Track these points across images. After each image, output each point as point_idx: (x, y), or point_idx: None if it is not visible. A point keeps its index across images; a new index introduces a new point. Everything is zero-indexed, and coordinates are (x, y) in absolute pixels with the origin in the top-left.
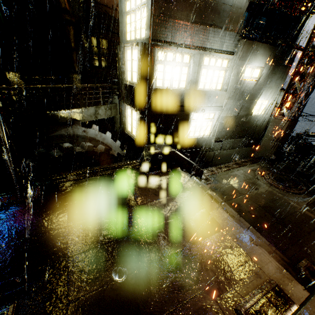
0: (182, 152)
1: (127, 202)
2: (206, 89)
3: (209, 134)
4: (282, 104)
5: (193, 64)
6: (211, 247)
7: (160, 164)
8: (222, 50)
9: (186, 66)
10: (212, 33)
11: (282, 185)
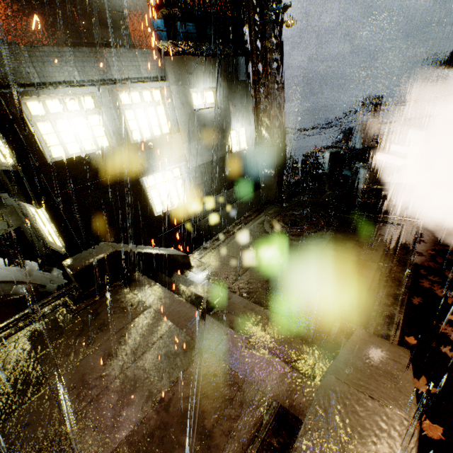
0: (157, 239)
1: (26, 390)
2: (148, 138)
3: (186, 197)
4: (260, 127)
5: (104, 108)
6: (182, 397)
7: (101, 280)
8: (142, 78)
9: (95, 114)
10: (112, 56)
11: (296, 229)
